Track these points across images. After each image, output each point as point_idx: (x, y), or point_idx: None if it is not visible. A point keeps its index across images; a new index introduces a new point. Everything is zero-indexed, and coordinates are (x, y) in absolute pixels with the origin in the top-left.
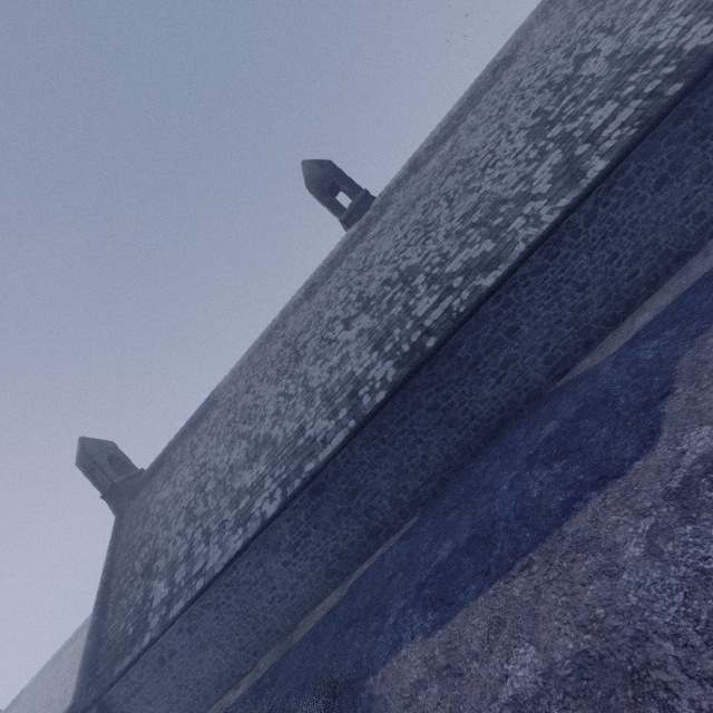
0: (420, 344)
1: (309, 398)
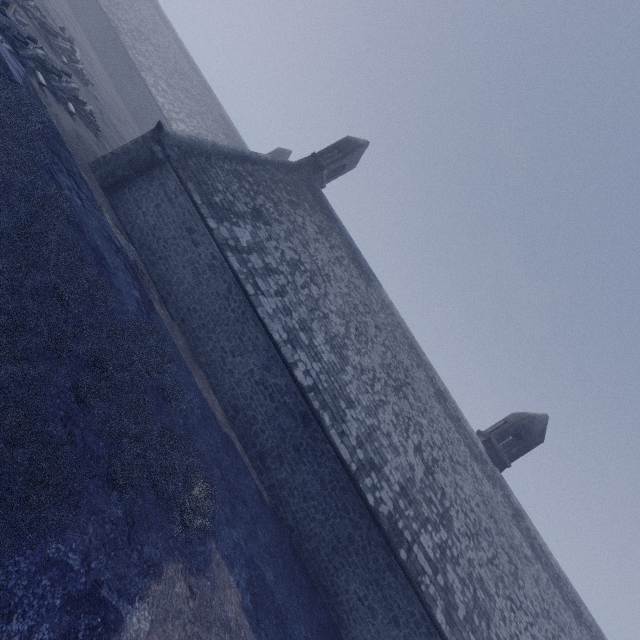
0: (402, 541)
1: (371, 410)
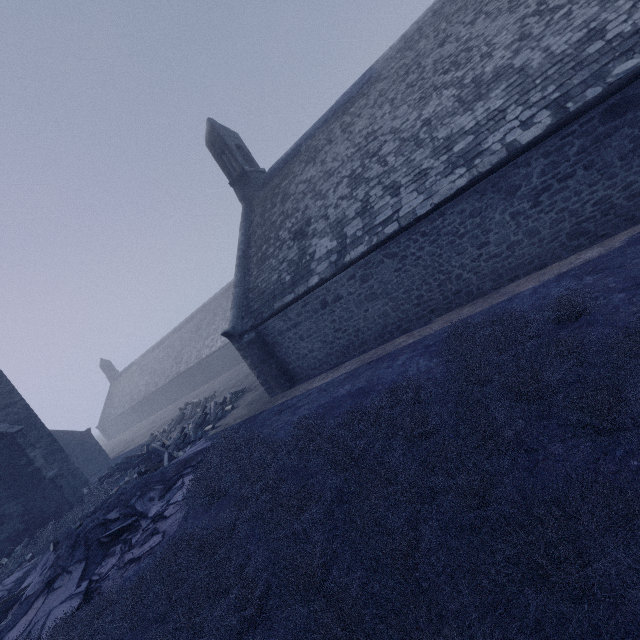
0: None
1: None
